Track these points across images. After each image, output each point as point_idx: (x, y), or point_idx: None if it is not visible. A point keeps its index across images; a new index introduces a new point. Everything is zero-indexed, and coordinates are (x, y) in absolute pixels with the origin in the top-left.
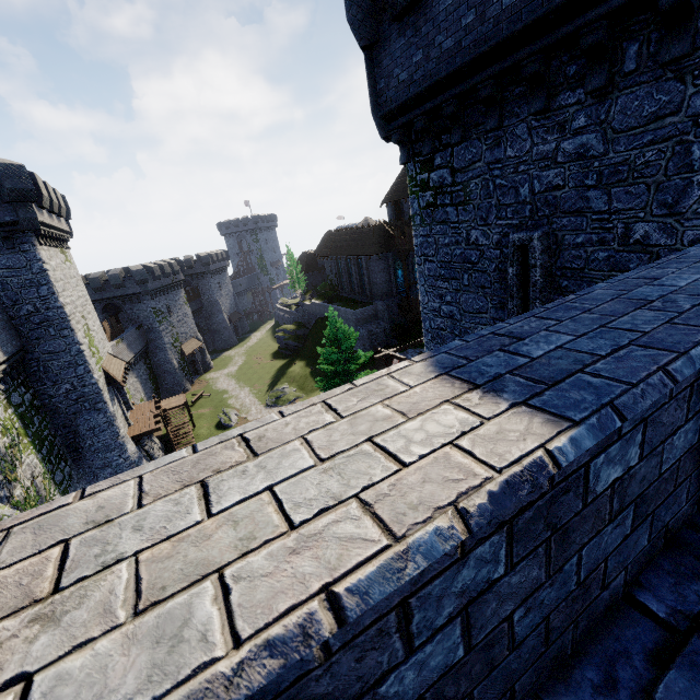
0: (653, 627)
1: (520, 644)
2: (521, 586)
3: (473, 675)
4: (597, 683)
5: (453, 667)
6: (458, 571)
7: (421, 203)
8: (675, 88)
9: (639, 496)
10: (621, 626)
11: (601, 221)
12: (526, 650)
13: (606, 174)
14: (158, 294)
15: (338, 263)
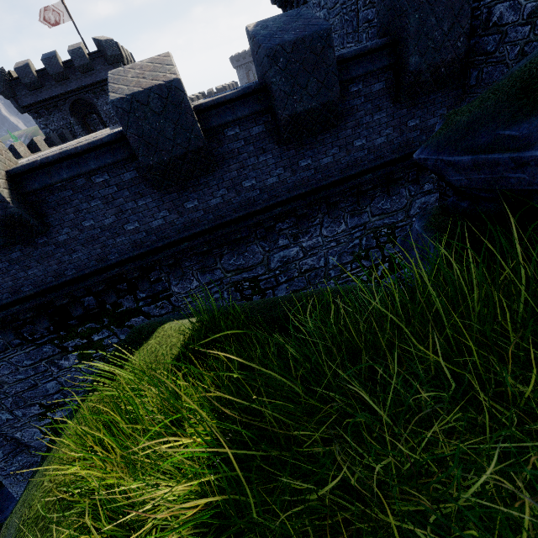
0: None
1: None
2: None
3: None
4: None
5: None
6: None
7: None
8: None
9: None
10: None
11: None
12: None
13: None
14: None
15: None
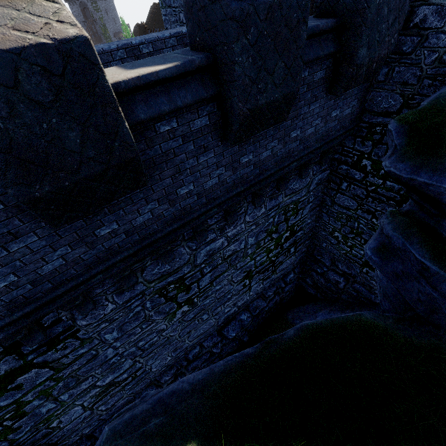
0: None
1: None
2: None
3: None
4: None
5: None
6: None
7: None
8: None
9: None
10: None
11: None
12: None
13: None
14: None
15: None
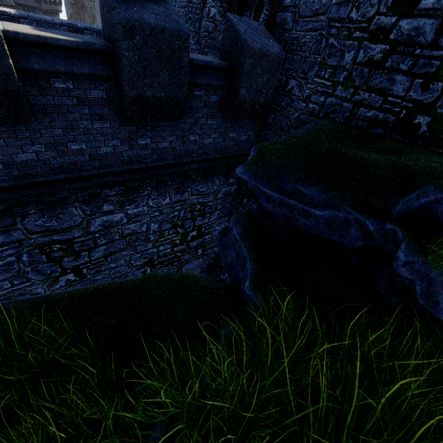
0: None
1: None
2: None
3: None
4: None
5: None
6: None
7: None
8: None
9: None
10: None
11: None
12: None
13: None
14: None
15: None
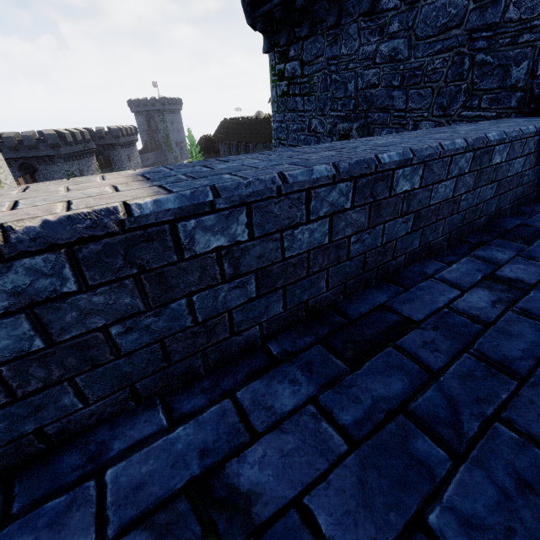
0: (268, 360)
1: (129, 354)
2: (110, 307)
3: (68, 365)
4: (210, 389)
5: (33, 354)
6: (2, 273)
7: (278, 92)
8: (461, 2)
9: (260, 269)
10: (249, 360)
11: (399, 118)
12: (140, 360)
13: (407, 77)
14: (70, 159)
15: (230, 147)
